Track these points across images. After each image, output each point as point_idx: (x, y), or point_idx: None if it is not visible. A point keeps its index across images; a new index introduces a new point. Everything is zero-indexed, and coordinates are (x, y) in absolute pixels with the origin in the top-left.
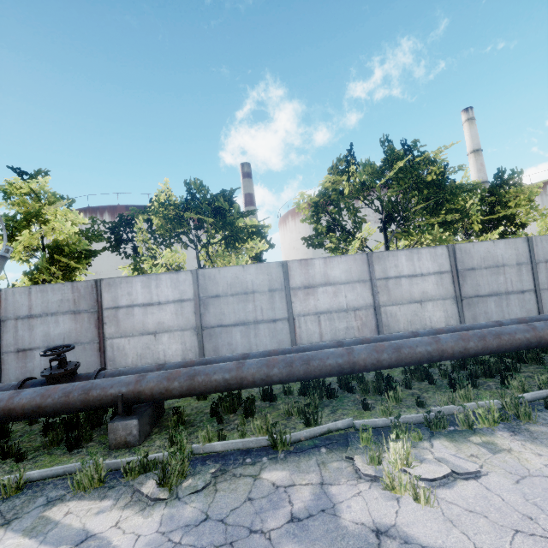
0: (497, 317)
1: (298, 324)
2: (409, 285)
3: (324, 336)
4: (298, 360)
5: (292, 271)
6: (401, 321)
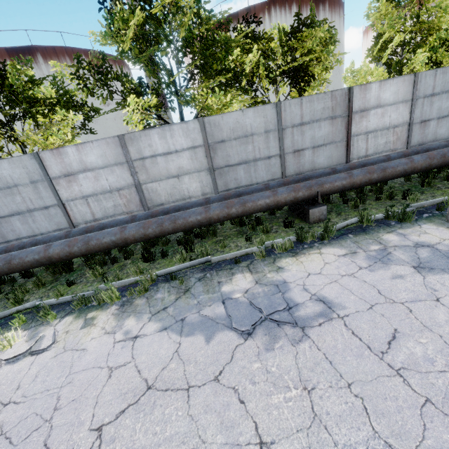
0: (245, 182)
1: (69, 207)
2: (165, 162)
3: (95, 214)
4: (1, 261)
5: (47, 162)
6: (162, 195)
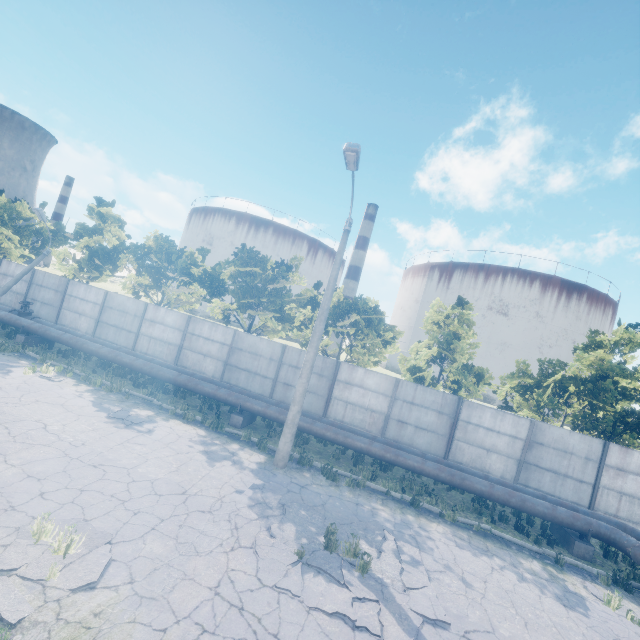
0: (243, 385)
1: (140, 338)
2: (203, 343)
3: (149, 350)
4: (81, 342)
5: (149, 310)
6: (190, 361)
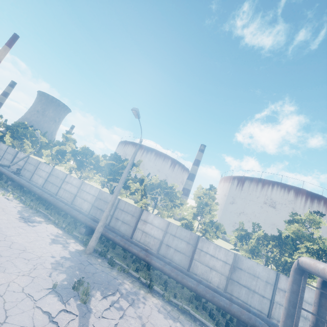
0: (98, 216)
1: (60, 189)
2: (85, 194)
3: (62, 195)
4: (31, 186)
5: (67, 177)
6: (78, 202)
